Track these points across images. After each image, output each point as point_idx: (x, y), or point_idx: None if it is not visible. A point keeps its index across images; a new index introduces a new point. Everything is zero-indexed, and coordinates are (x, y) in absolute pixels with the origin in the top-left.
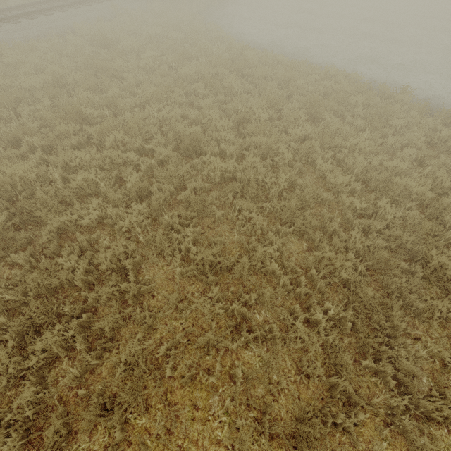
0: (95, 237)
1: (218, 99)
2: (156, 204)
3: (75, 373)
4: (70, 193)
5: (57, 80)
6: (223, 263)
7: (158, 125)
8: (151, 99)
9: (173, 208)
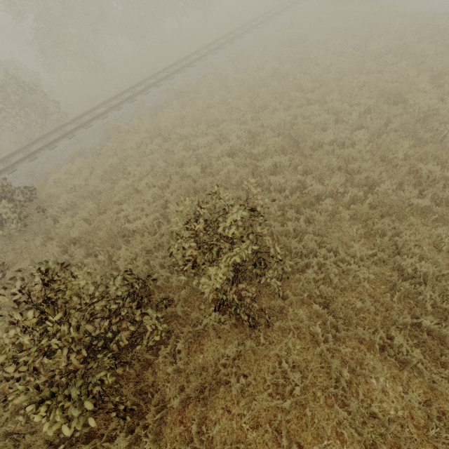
0: (331, 149)
1: (408, 64)
2: (375, 129)
3: (348, 198)
4: (311, 127)
5: (273, 71)
6: (439, 158)
7: (358, 87)
8: (347, 72)
9: (380, 137)
